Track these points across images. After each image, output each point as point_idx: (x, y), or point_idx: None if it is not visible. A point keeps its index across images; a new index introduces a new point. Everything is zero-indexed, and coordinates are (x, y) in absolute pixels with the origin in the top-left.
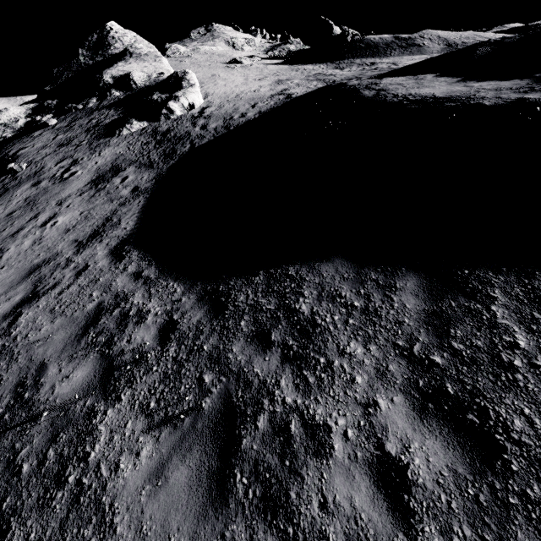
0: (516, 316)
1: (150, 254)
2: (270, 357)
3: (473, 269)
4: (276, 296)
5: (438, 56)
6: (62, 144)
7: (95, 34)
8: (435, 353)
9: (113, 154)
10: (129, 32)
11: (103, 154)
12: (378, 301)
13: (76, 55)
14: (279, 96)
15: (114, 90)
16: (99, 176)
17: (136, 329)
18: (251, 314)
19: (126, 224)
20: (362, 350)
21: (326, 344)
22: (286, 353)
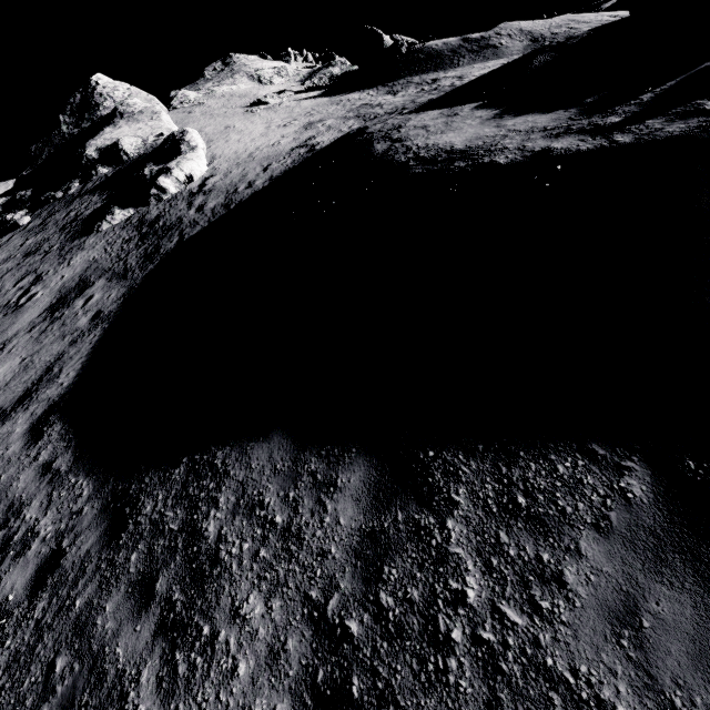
0: (476, 539)
1: (75, 428)
2: (144, 624)
3: (441, 448)
4: (187, 505)
5: (489, 72)
6: (29, 252)
7: (78, 93)
8: (354, 615)
9: (85, 261)
10: (121, 84)
11: (73, 263)
12: (306, 512)
13: (57, 124)
14: (300, 150)
15: (101, 166)
16: (60, 298)
17: (11, 567)
18: (148, 539)
19: (65, 376)
20: (261, 609)
21: (220, 598)
22: (165, 617)
